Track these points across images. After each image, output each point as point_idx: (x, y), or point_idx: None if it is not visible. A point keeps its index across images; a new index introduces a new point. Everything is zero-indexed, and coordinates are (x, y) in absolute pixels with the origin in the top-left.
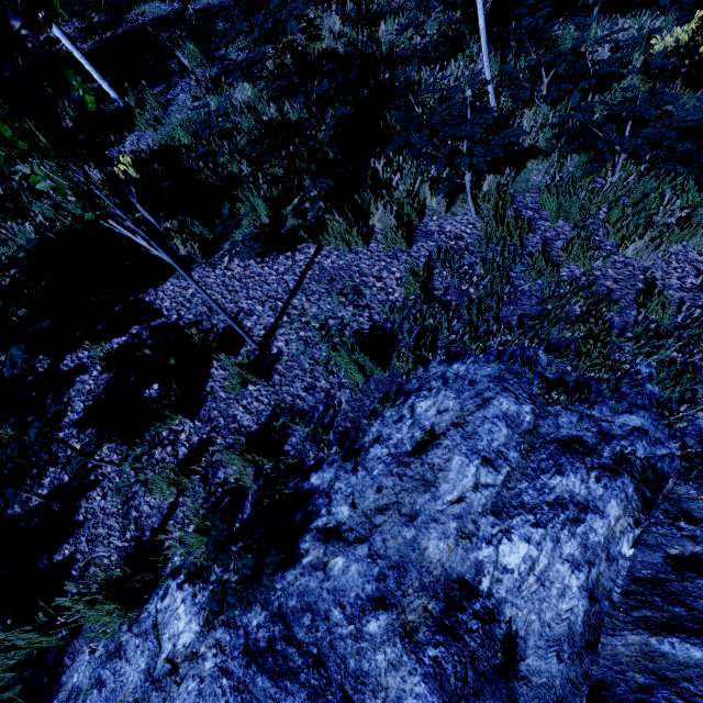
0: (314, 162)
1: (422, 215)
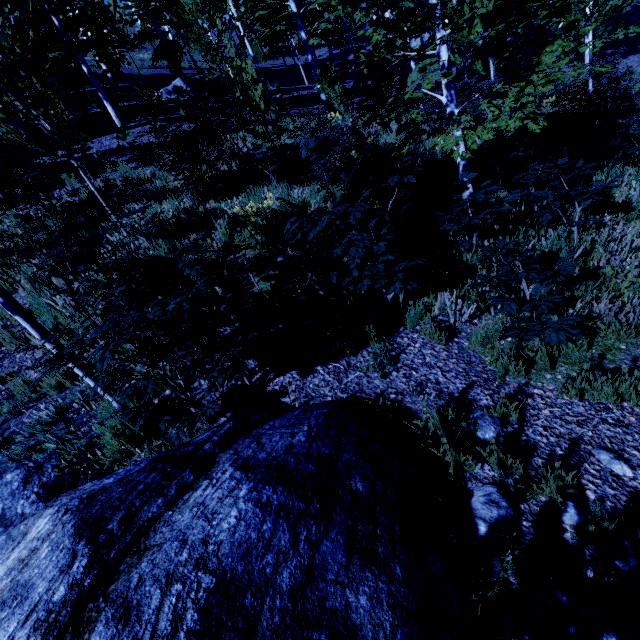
0: (1, 249)
1: (17, 292)
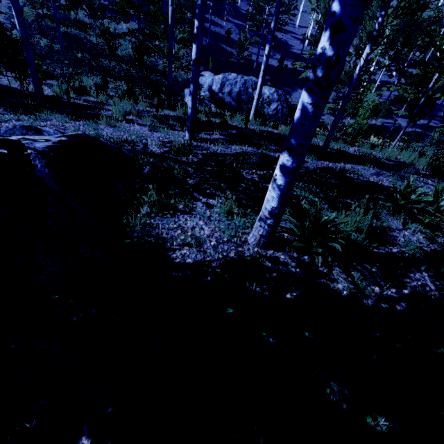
0: None
1: None
